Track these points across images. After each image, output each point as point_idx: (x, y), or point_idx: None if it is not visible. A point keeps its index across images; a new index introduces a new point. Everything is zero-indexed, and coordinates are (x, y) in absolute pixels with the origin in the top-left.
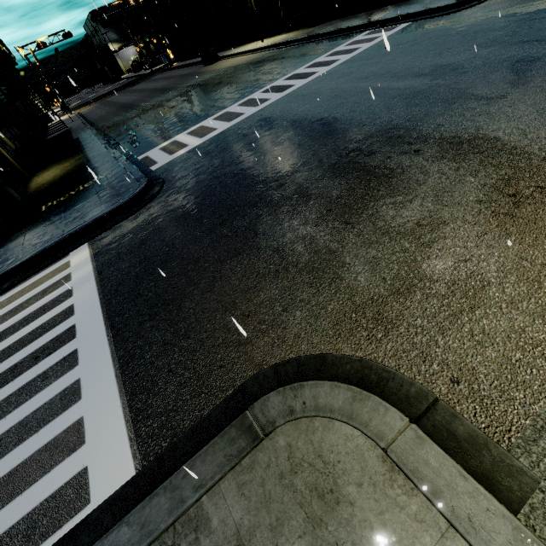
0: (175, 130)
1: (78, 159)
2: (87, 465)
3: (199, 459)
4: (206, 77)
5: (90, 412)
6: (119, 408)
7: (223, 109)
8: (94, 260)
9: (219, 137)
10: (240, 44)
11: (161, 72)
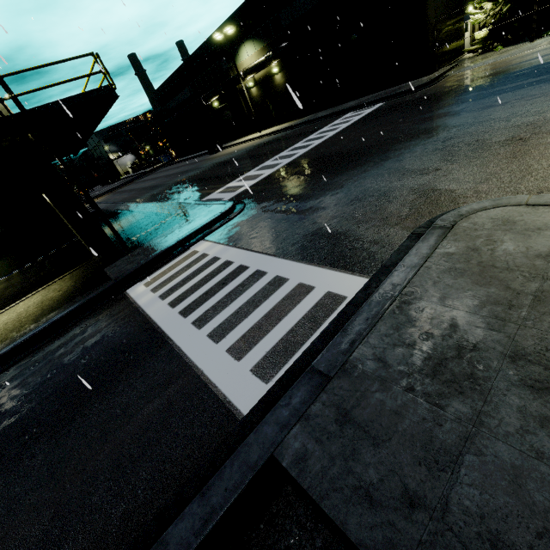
0: (221, 183)
1: (136, 215)
2: (328, 291)
3: (420, 243)
4: (219, 158)
5: (304, 279)
6: (326, 270)
7: (259, 165)
8: (220, 243)
9: (272, 175)
10: (237, 138)
11: (165, 167)
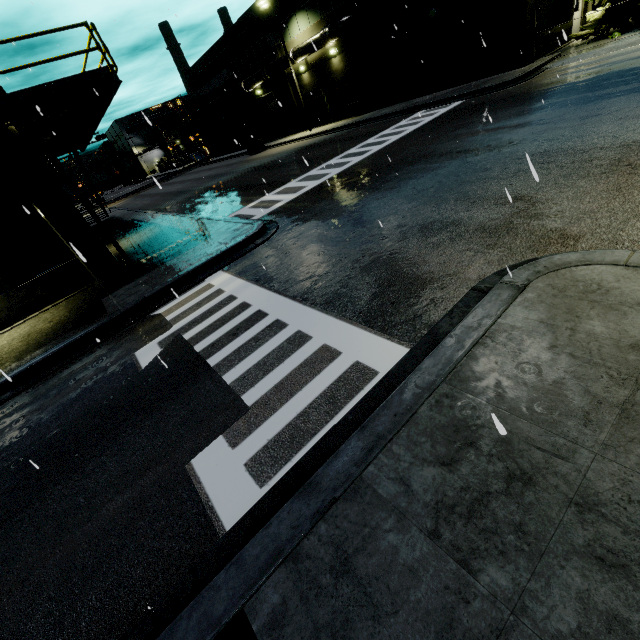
0: (256, 195)
1: (152, 228)
2: (356, 360)
3: (478, 308)
4: (259, 161)
5: (330, 340)
6: (359, 330)
7: (303, 175)
8: (241, 276)
9: (316, 189)
10: (283, 136)
11: (197, 167)
